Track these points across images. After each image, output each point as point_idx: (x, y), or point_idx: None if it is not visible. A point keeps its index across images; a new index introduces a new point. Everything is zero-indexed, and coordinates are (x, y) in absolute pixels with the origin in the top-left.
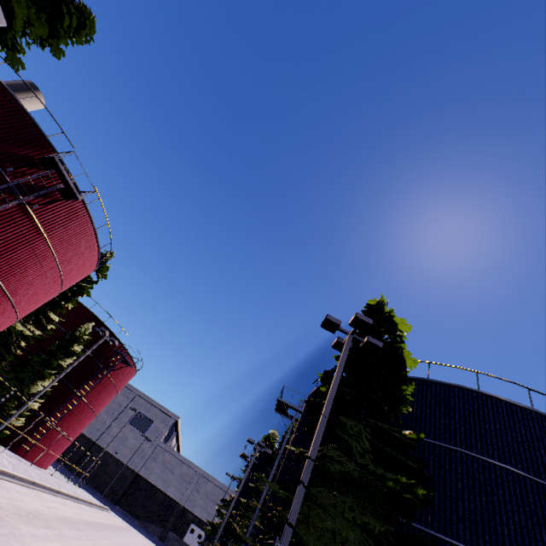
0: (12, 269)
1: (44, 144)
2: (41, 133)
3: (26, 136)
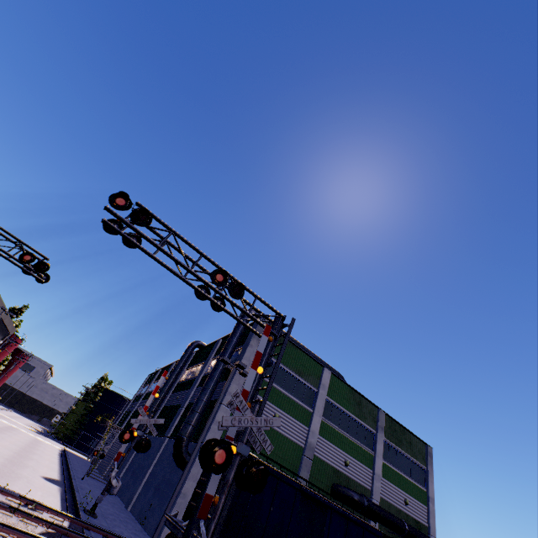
0: None
1: None
2: None
3: None
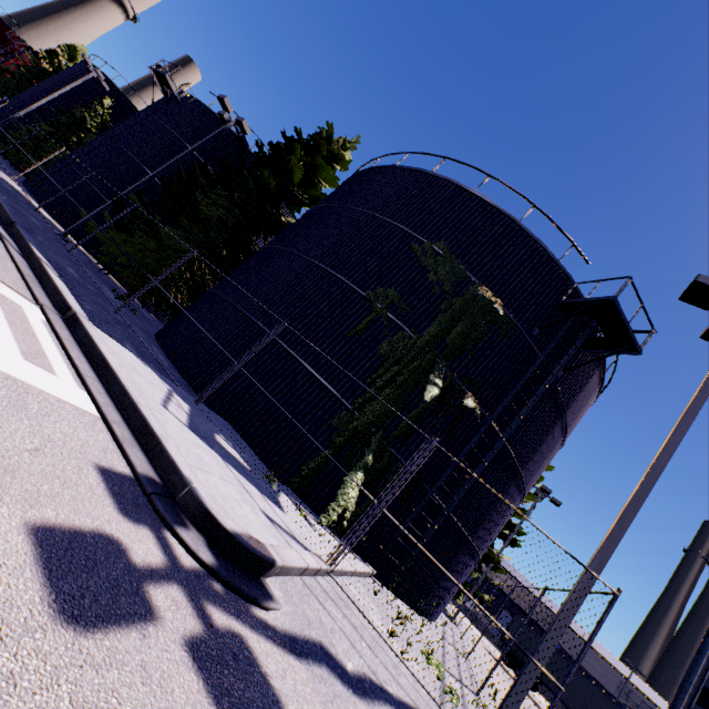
0: None
1: (12, 33)
2: (10, 28)
3: (4, 31)
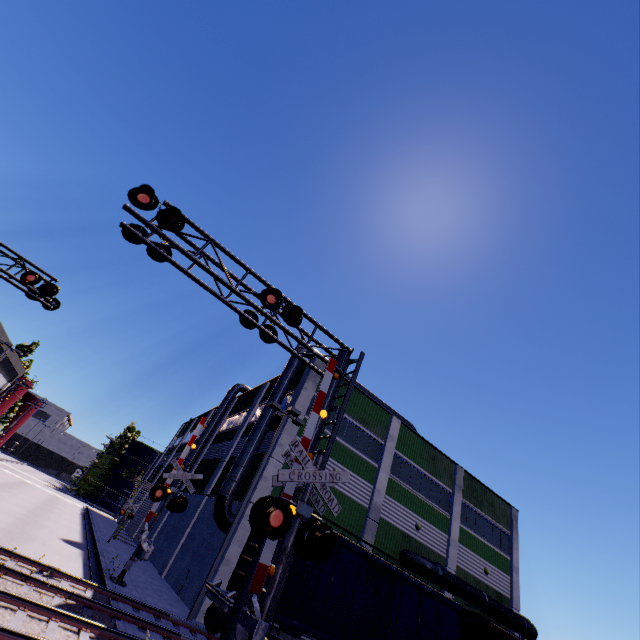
0: (7, 407)
1: None
2: None
3: None
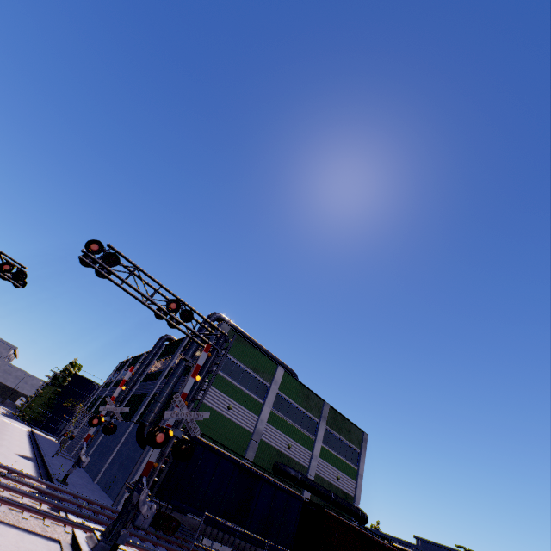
0: None
1: None
2: None
3: None
